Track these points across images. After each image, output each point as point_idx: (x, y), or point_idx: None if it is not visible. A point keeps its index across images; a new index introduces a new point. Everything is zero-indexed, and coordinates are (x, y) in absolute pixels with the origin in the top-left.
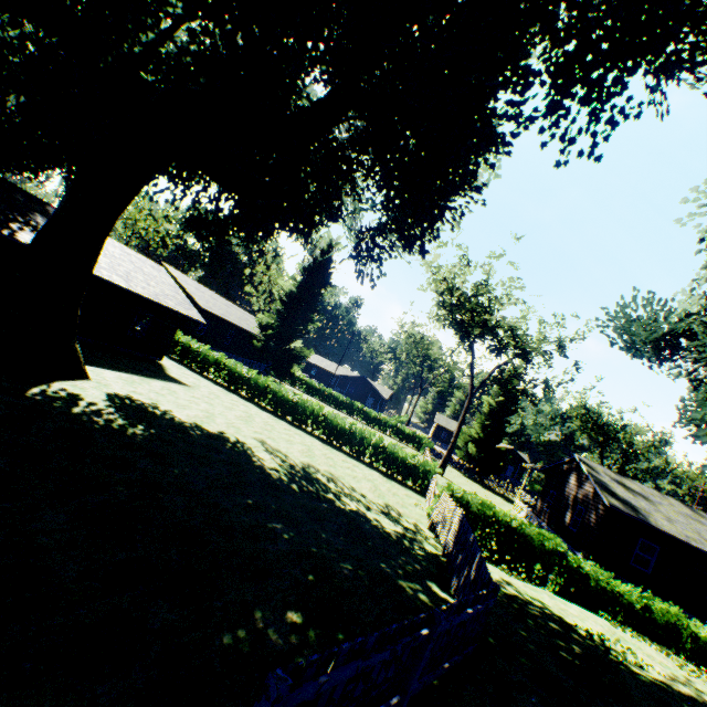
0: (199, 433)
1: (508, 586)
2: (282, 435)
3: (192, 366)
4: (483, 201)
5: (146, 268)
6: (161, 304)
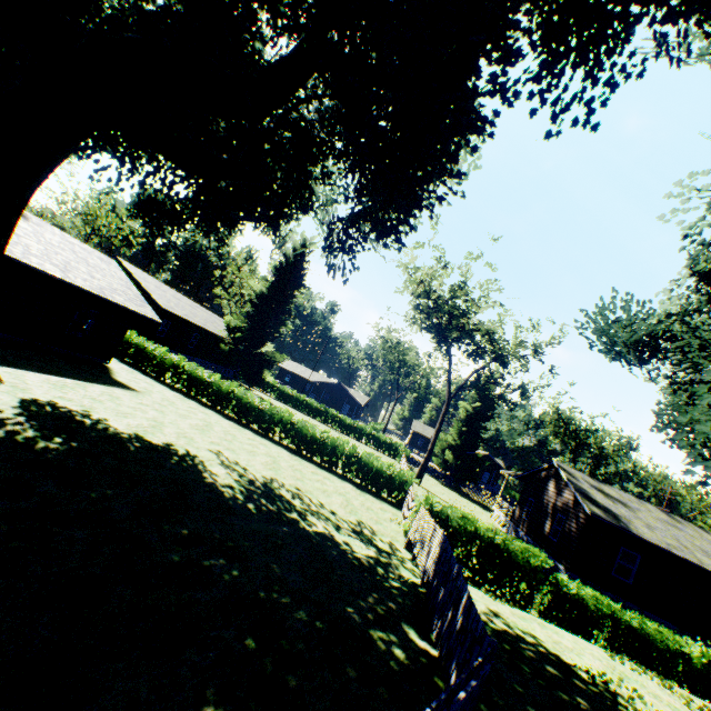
0: (138, 445)
1: (496, 618)
2: (244, 446)
3: (147, 370)
4: (462, 193)
5: (92, 260)
6: (107, 299)
